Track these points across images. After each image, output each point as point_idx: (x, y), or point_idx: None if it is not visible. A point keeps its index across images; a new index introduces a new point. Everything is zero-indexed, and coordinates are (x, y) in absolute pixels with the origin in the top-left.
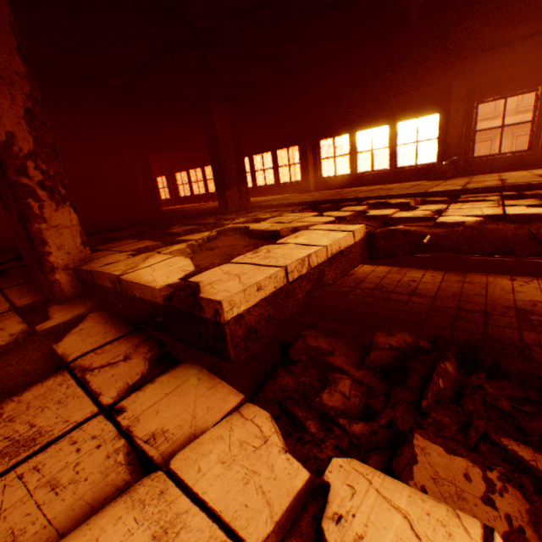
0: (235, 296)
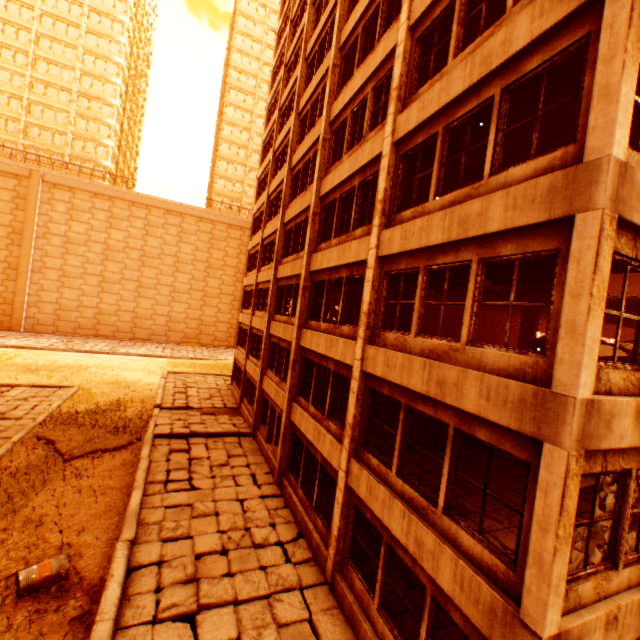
0: None
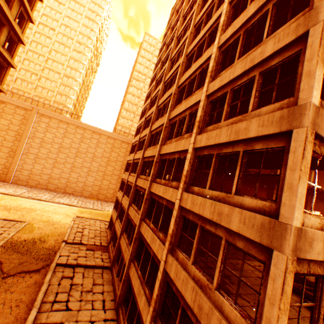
0: None
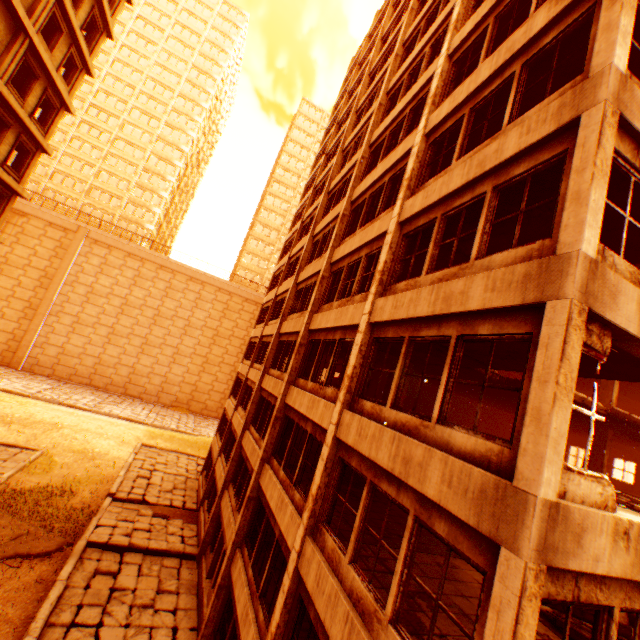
0: None
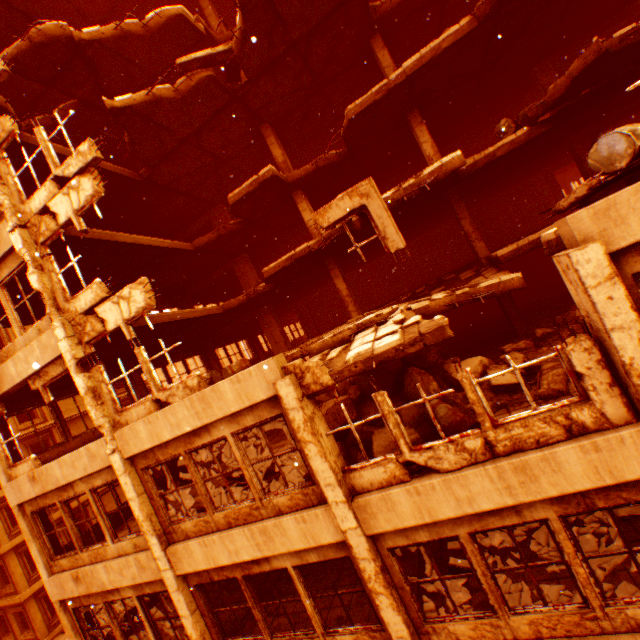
0: (499, 252)
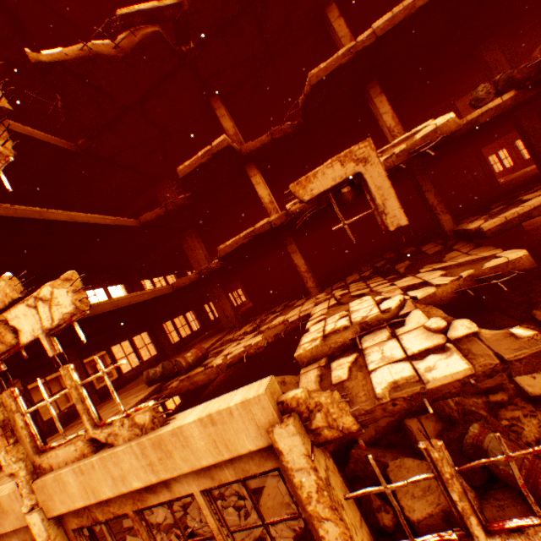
0: (485, 226)
